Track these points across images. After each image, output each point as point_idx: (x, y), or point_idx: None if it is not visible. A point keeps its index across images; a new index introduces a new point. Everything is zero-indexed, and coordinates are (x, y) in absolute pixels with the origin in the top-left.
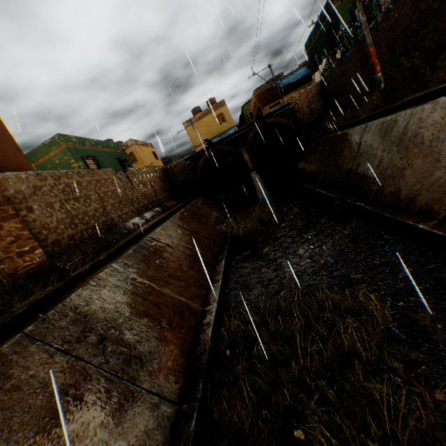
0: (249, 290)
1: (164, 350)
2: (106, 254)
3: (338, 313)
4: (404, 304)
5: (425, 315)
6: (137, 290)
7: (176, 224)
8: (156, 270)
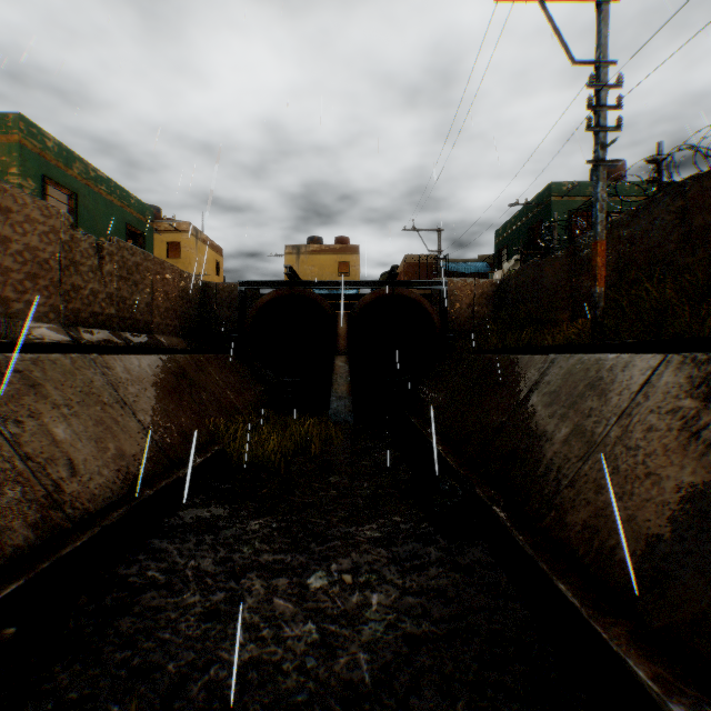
0: (67, 666)
1: None
2: None
3: None
4: None
5: None
6: None
7: (98, 368)
8: None
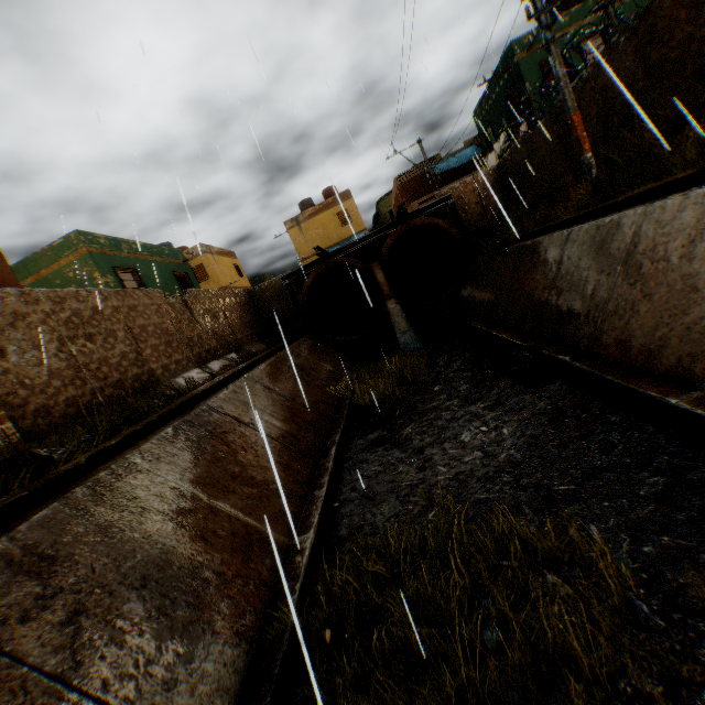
0: (374, 506)
1: (203, 632)
2: (123, 435)
3: (532, 562)
4: (655, 550)
5: (697, 575)
6: (168, 505)
7: (258, 382)
8: (210, 465)
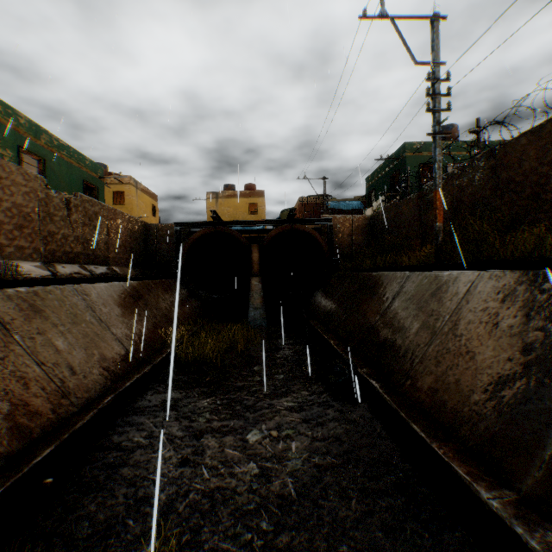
0: (92, 500)
1: None
2: None
3: None
4: None
5: None
6: None
7: (79, 295)
8: None
